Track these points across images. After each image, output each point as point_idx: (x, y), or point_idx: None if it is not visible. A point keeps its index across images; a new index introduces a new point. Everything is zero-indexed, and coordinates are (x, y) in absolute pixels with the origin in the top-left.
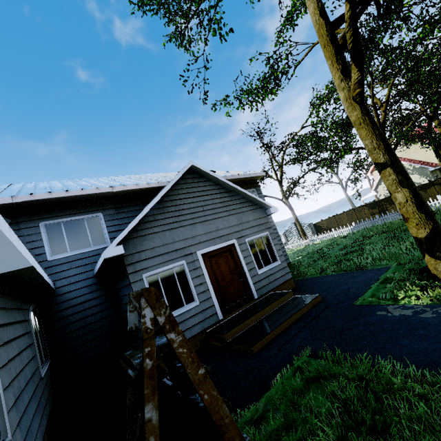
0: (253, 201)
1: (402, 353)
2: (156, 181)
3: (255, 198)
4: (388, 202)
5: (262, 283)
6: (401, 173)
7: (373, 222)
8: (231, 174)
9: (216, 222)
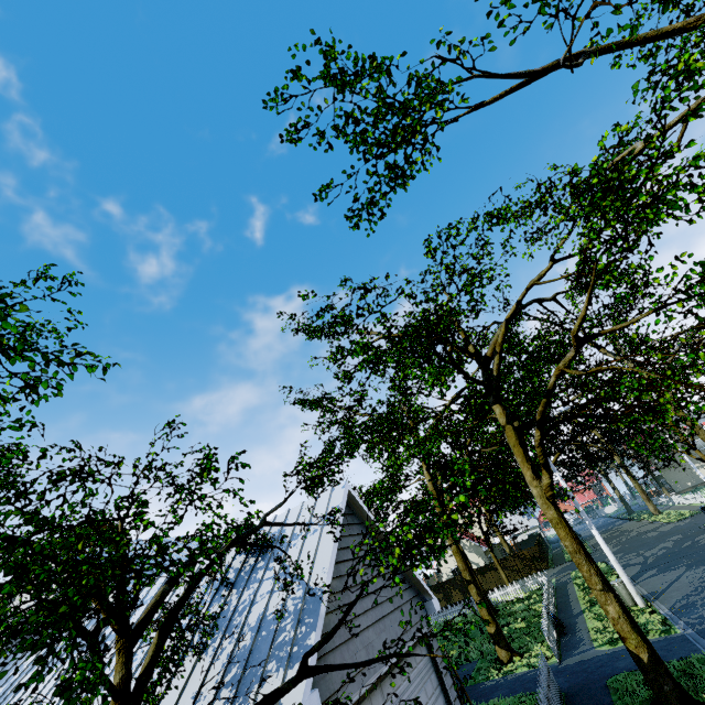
0: None
1: (495, 696)
2: None
3: None
4: (453, 586)
5: None
6: (478, 588)
7: (446, 615)
8: None
9: None
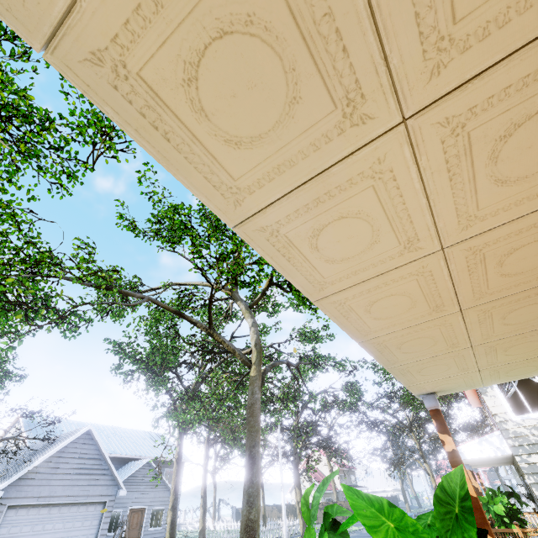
0: (167, 485)
1: None
2: (130, 453)
3: (168, 484)
4: (290, 510)
5: (147, 536)
6: (204, 502)
7: None
8: (171, 456)
9: (144, 493)
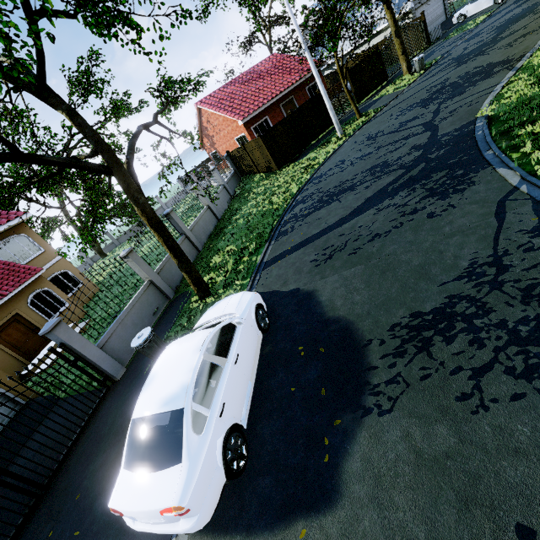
0: None
1: None
2: None
3: None
4: None
5: None
6: None
7: None
8: None
9: None
